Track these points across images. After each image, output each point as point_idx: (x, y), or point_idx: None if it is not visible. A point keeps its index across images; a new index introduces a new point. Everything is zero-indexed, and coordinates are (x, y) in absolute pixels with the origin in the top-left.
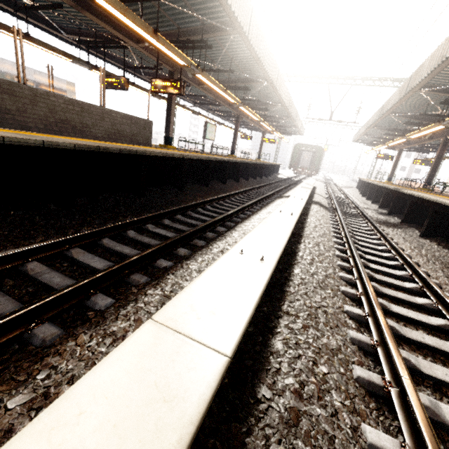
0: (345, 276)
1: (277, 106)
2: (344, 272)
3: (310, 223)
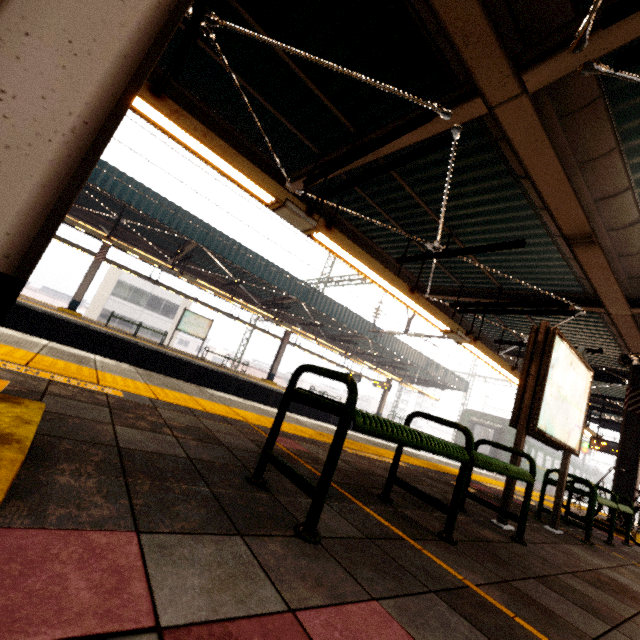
0: None
1: (295, 300)
2: None
3: None
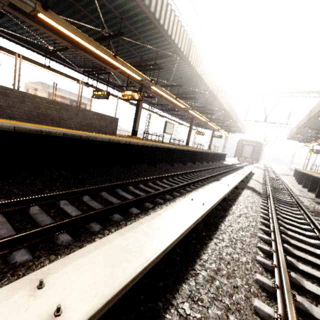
0: (262, 309)
1: (220, 111)
2: (263, 295)
3: (235, 211)
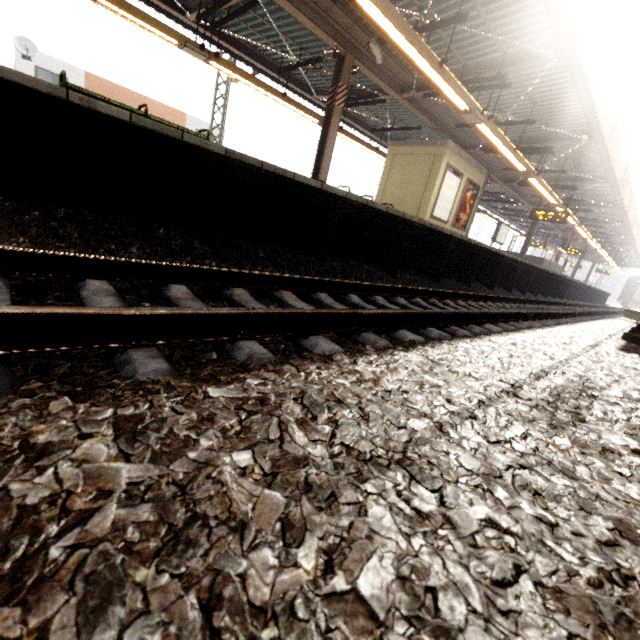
0: None
1: (628, 253)
2: None
3: None
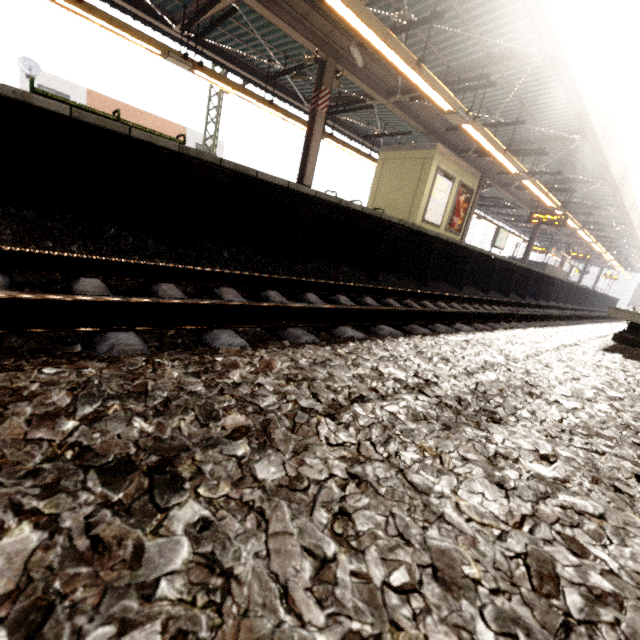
0: None
1: (636, 257)
2: None
3: None
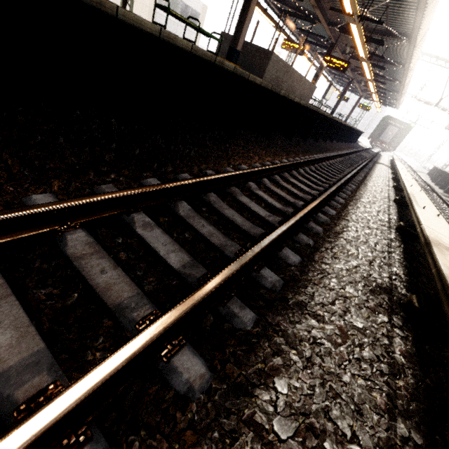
0: None
1: (395, 83)
2: None
3: None
